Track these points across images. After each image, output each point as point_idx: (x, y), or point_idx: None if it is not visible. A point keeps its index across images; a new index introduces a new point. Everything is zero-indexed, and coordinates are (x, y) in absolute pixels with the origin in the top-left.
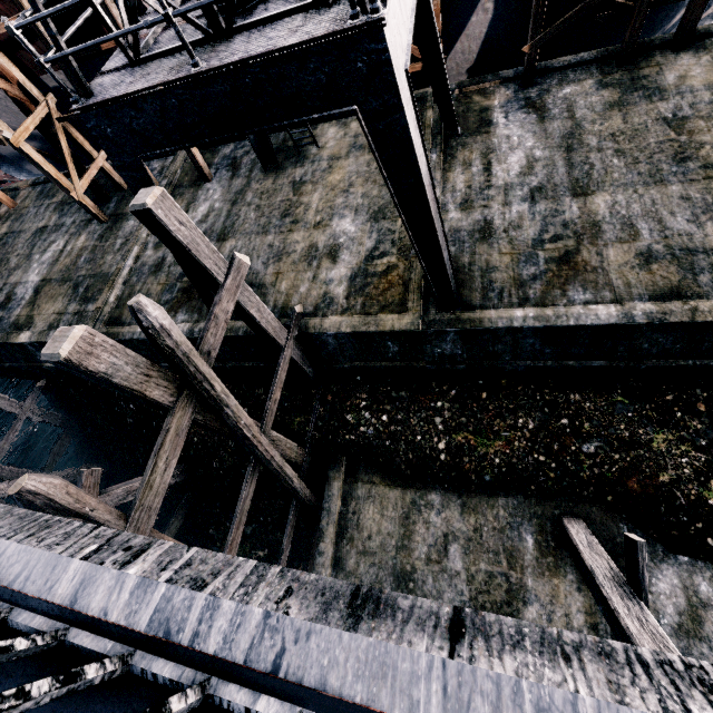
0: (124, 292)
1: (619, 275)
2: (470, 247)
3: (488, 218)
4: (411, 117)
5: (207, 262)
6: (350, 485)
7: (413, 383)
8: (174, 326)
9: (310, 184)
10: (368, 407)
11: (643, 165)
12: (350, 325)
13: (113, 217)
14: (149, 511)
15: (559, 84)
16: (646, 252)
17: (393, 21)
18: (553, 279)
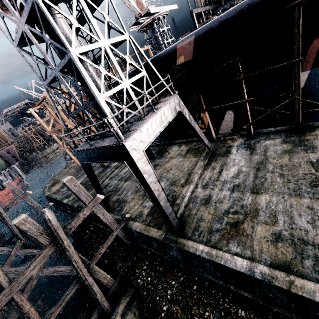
0: (93, 192)
1: (258, 243)
2: (198, 206)
3: (211, 194)
4: (144, 164)
5: (82, 197)
6: (126, 310)
7: (167, 265)
8: (54, 219)
9: (159, 166)
10: (145, 269)
11: (291, 184)
12: (140, 228)
13: (106, 166)
14: (19, 284)
15: (265, 139)
16: (277, 234)
17: (137, 139)
18: (225, 234)
